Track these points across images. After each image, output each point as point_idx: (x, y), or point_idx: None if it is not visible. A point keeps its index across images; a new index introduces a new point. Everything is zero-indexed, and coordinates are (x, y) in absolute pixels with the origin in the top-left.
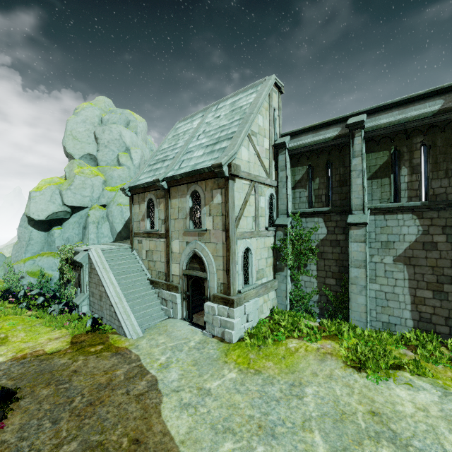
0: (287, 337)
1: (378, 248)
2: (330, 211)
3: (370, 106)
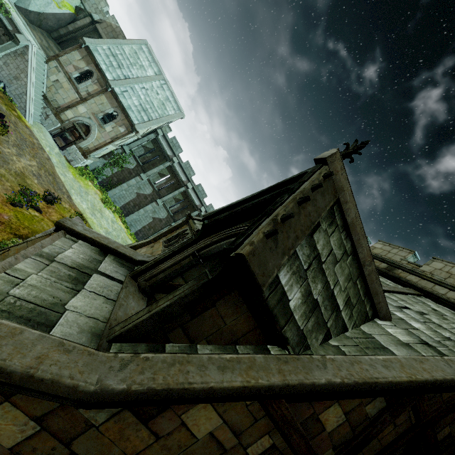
0: (89, 180)
1: (137, 187)
2: (141, 166)
3: (181, 162)
